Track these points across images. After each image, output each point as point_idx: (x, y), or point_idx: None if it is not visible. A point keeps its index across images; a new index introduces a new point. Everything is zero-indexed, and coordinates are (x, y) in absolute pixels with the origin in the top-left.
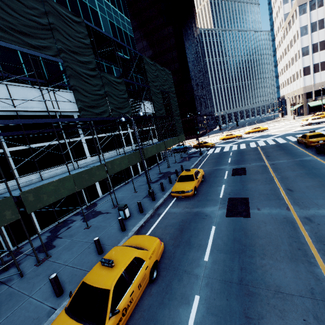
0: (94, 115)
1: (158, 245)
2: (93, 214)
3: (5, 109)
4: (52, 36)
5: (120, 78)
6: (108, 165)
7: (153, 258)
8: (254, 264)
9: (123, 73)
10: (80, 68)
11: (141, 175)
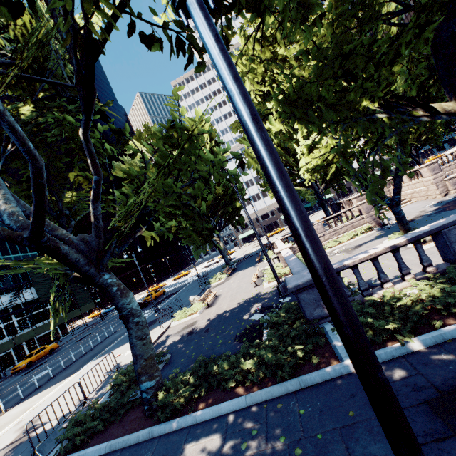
0: None
1: None
2: None
3: None
4: None
5: None
6: None
7: None
8: None
9: None
10: None
11: None
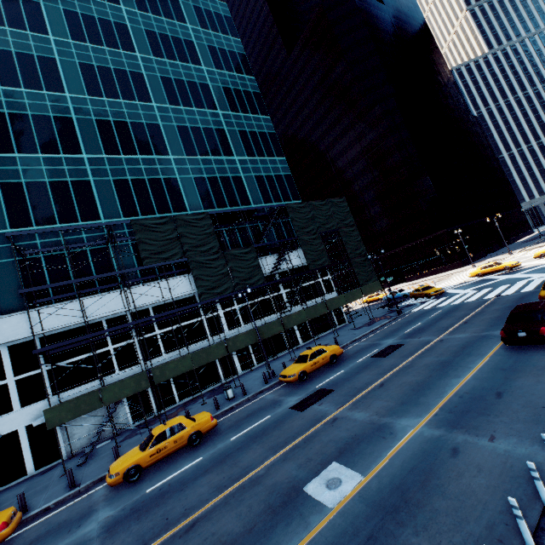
0: (215, 295)
1: (206, 420)
2: (219, 391)
3: (157, 301)
4: (179, 243)
5: (249, 246)
6: (229, 343)
7: (195, 427)
8: (248, 447)
9: (254, 239)
10: (203, 257)
11: (299, 347)
